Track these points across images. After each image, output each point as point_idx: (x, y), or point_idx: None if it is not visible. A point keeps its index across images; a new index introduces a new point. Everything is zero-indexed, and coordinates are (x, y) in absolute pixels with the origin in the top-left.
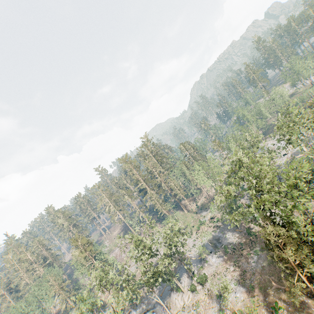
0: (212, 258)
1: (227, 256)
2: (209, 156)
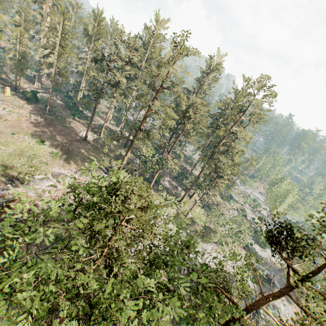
0: (278, 303)
1: (293, 307)
2: (289, 186)
